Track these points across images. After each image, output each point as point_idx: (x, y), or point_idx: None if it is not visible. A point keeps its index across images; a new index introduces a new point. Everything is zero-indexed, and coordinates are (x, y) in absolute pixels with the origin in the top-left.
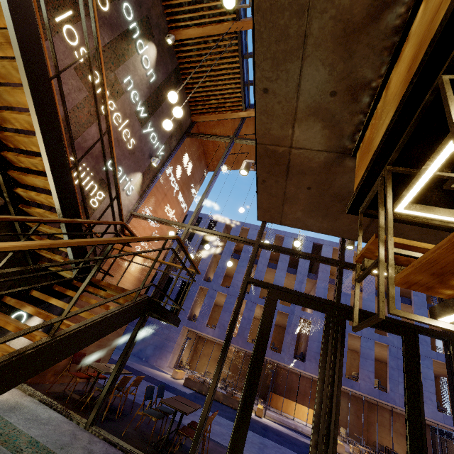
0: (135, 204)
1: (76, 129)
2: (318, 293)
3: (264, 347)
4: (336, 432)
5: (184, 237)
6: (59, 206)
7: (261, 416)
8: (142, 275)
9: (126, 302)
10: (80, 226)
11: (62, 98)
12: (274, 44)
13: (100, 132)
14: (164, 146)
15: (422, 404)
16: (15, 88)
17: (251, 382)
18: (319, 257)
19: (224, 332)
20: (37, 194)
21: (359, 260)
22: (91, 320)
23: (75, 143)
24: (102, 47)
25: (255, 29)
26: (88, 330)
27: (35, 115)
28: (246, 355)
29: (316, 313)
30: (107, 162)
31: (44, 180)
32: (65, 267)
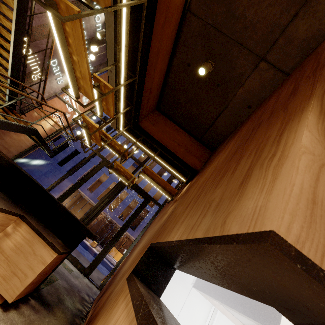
0: (61, 91)
1: (39, 36)
2: (161, 199)
3: (86, 180)
4: (94, 218)
5: (77, 120)
6: (11, 70)
7: (92, 246)
8: (50, 132)
9: (24, 125)
10: (18, 84)
11: (31, 25)
12: (112, 57)
13: (46, 47)
14: (94, 68)
15: (133, 221)
16: (10, 10)
17: (71, 190)
18: (134, 157)
19: (96, 197)
20: (2, 59)
21: (101, 138)
22: (4, 120)
23: (35, 42)
24: (71, 1)
25: (107, 49)
26: (1, 122)
27: (14, 28)
28: (105, 218)
29: (154, 208)
30: (51, 60)
31: (8, 55)
32: (3, 102)
